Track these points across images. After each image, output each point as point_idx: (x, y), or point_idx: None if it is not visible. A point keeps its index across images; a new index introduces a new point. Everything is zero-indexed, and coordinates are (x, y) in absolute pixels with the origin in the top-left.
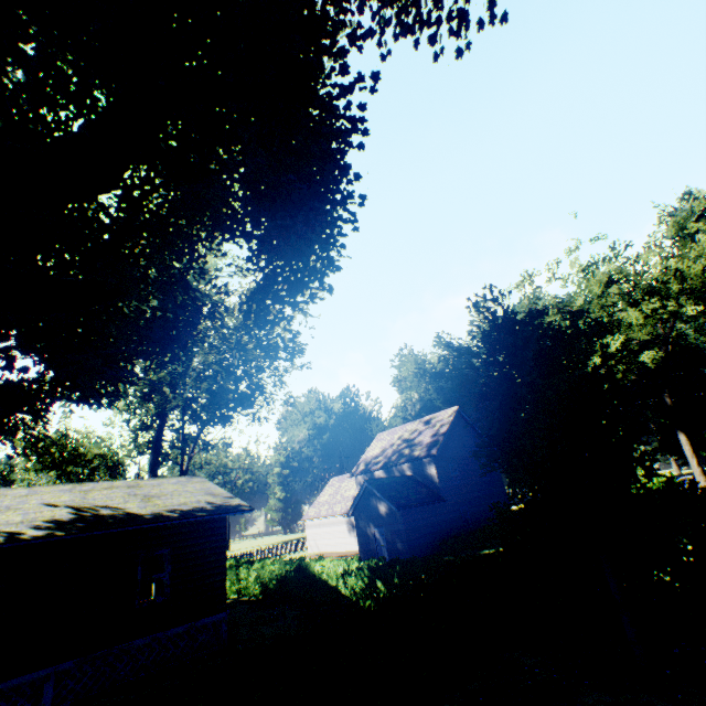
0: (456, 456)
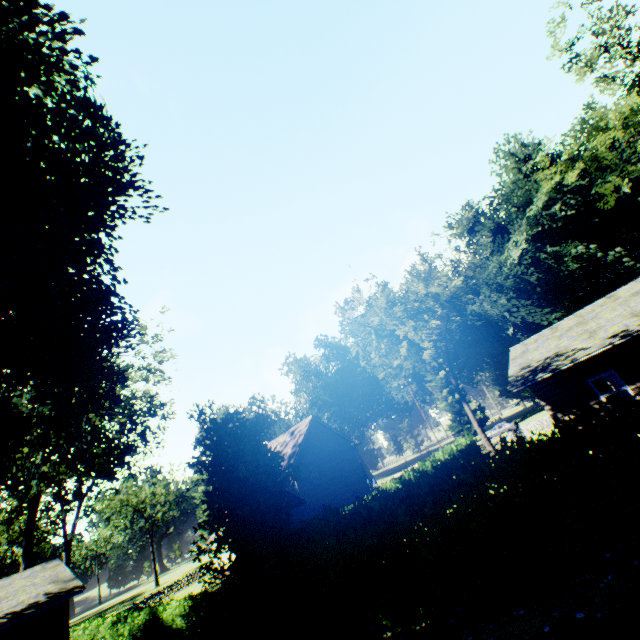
0: (315, 459)
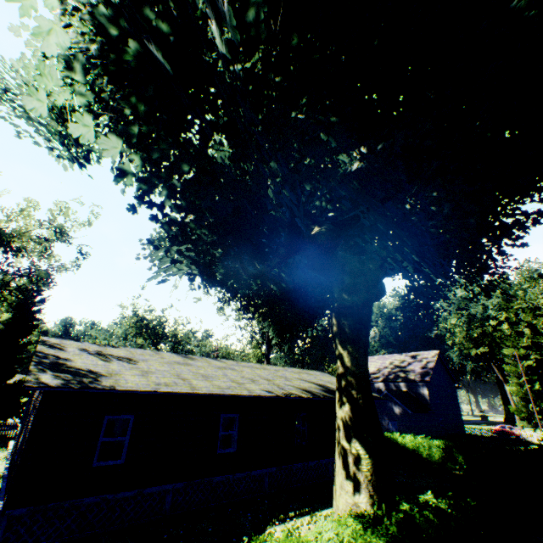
0: (436, 384)
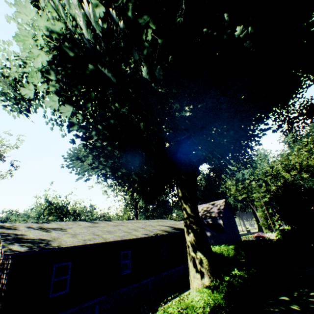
0: (225, 217)
